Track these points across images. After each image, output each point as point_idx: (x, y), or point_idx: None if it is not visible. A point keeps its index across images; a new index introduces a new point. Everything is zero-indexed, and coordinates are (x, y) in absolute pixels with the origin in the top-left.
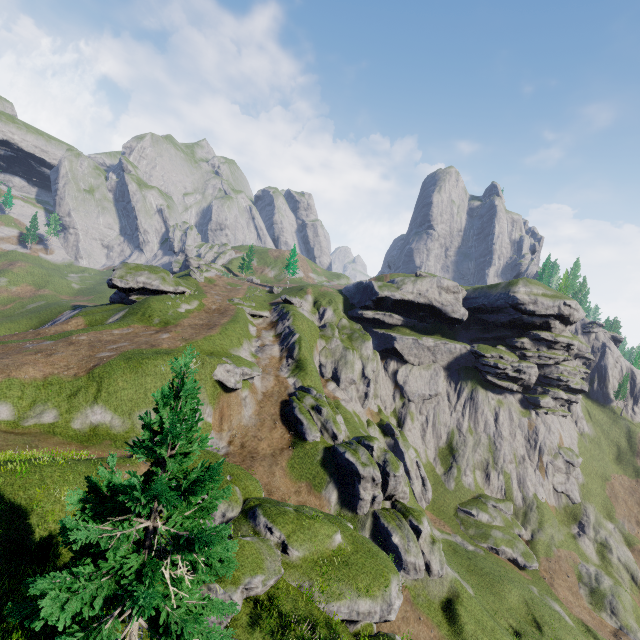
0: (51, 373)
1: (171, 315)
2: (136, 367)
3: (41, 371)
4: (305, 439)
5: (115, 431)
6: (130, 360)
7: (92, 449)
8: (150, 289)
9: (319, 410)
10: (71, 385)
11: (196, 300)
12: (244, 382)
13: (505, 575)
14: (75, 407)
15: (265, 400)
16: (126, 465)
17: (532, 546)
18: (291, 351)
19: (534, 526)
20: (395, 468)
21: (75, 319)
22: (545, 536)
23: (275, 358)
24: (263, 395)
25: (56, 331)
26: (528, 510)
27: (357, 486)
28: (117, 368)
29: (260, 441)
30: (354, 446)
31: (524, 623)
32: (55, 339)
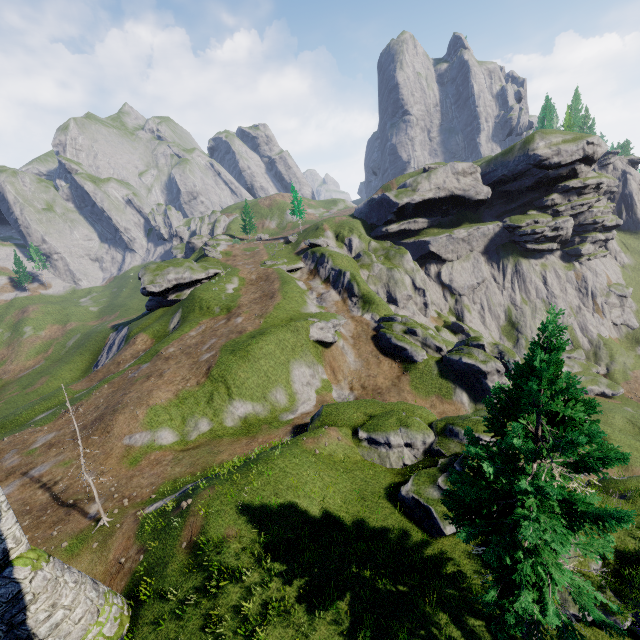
0: (177, 390)
1: (226, 299)
2: (246, 356)
3: (168, 391)
4: (414, 361)
5: (262, 416)
6: (236, 352)
7: (259, 437)
8: (184, 283)
9: (413, 332)
10: (202, 393)
11: (234, 277)
12: (336, 333)
13: (603, 407)
14: (218, 409)
15: (357, 342)
16: (320, 436)
17: (610, 377)
18: (350, 290)
19: (606, 361)
20: (512, 355)
21: (138, 337)
22: (618, 365)
23: (339, 302)
24: (352, 339)
25: (131, 354)
26: (597, 350)
27: (484, 382)
28: (230, 363)
29: (375, 378)
30: (466, 350)
31: (636, 436)
32: (147, 361)
